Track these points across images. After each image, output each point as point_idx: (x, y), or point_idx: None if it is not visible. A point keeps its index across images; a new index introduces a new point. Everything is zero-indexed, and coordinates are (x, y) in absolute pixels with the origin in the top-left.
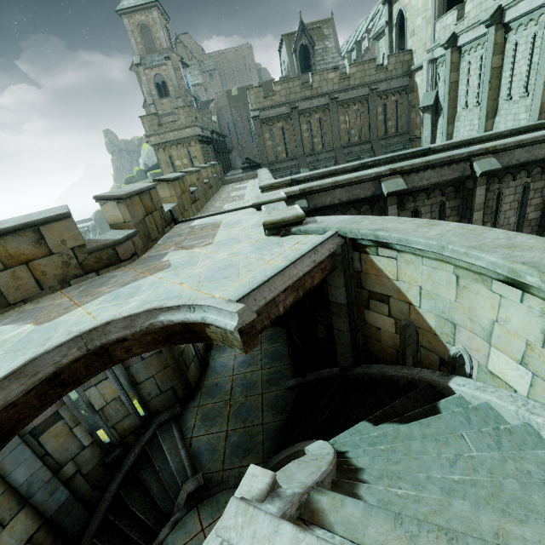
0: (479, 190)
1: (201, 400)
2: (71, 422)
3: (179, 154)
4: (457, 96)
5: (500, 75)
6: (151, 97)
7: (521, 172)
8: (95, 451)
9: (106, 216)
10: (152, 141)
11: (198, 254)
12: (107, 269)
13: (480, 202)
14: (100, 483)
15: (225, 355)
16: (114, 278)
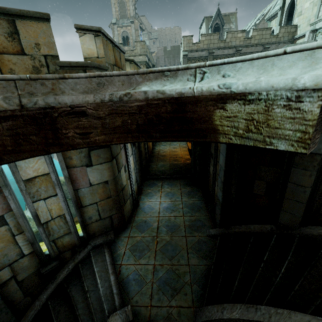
0: None
1: (131, 232)
2: (14, 229)
3: None
4: None
5: None
6: None
7: None
8: (33, 261)
9: (83, 49)
10: None
11: None
12: None
13: None
14: (33, 290)
15: (152, 200)
16: None
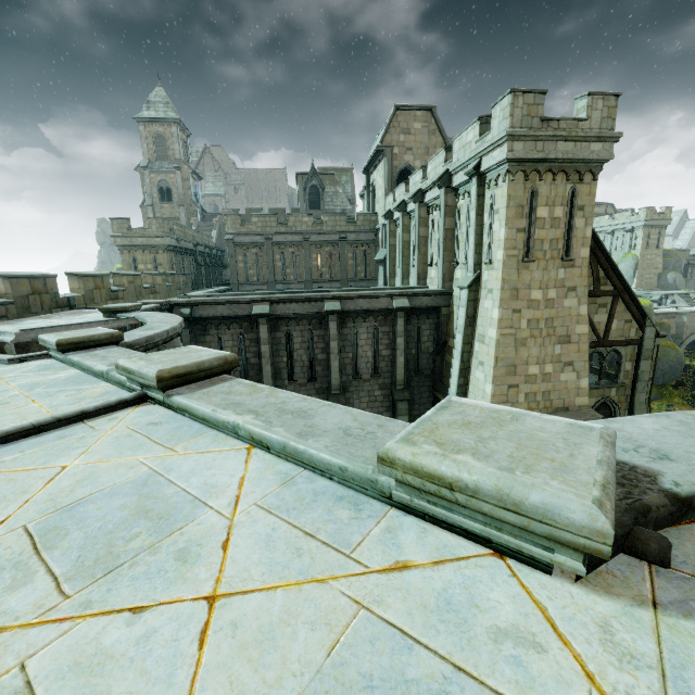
0: (332, 324)
1: None
2: None
3: (144, 259)
4: (396, 257)
5: (410, 247)
6: (151, 199)
7: (370, 317)
8: None
9: None
10: (118, 242)
11: (48, 321)
12: None
13: (334, 334)
14: None
15: None
16: None
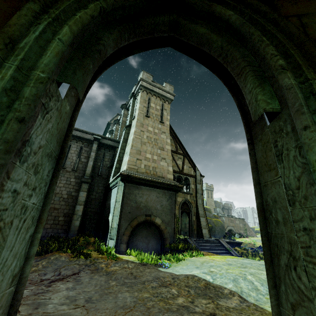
0: None
1: None
2: None
3: None
4: None
5: None
6: None
7: (80, 141)
8: None
9: None
10: None
11: None
12: None
13: None
14: None
15: None
16: None
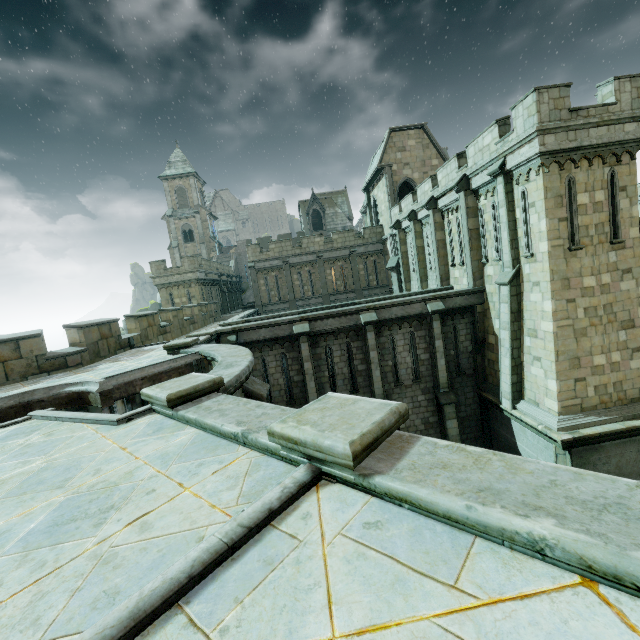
0: (370, 335)
1: None
2: None
3: (179, 293)
4: (409, 262)
5: (424, 252)
6: (176, 241)
7: (404, 323)
8: None
9: (69, 338)
10: (157, 282)
11: (119, 364)
12: (57, 371)
13: (373, 343)
14: None
15: None
16: (57, 376)
